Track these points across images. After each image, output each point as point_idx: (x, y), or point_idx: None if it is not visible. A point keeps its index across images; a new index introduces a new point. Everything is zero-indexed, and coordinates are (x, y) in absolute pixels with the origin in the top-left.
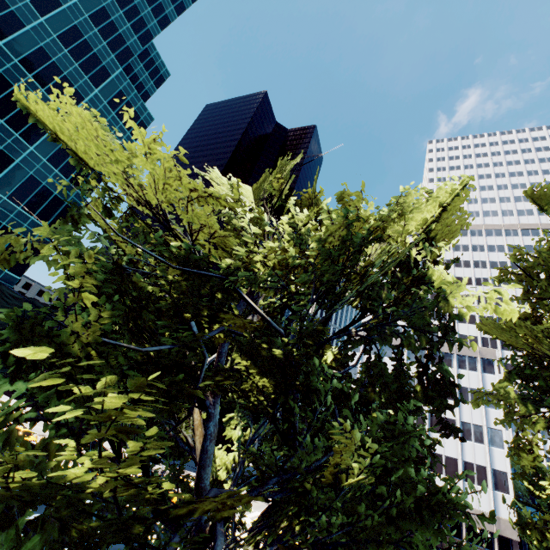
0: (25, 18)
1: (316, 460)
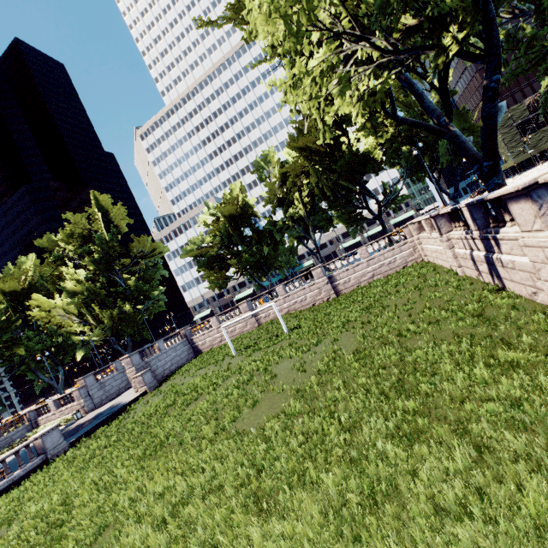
0: None
1: None
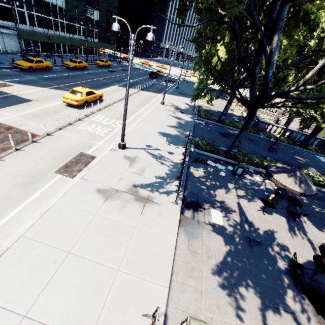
0: None
1: None
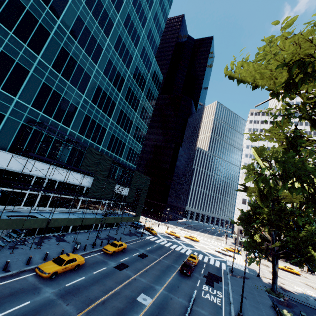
0: (132, 54)
1: (312, 242)
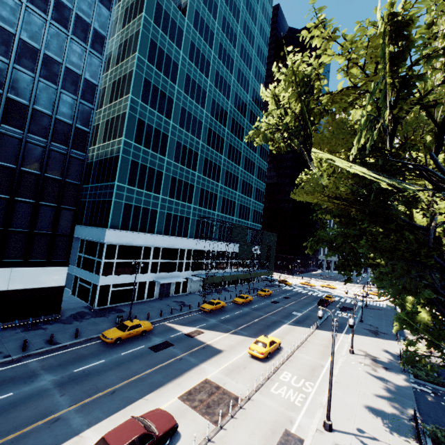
0: (243, 125)
1: None
